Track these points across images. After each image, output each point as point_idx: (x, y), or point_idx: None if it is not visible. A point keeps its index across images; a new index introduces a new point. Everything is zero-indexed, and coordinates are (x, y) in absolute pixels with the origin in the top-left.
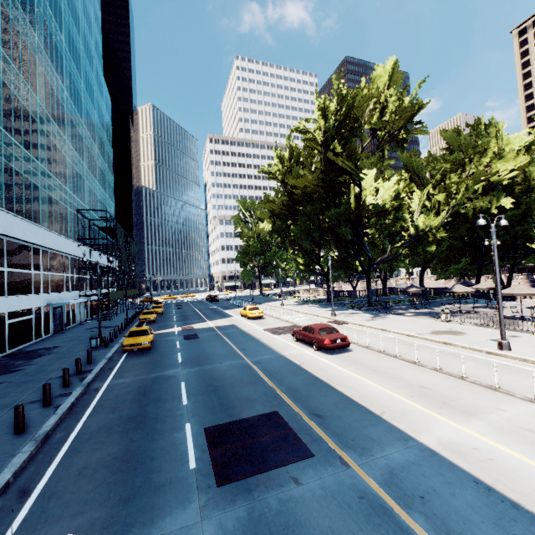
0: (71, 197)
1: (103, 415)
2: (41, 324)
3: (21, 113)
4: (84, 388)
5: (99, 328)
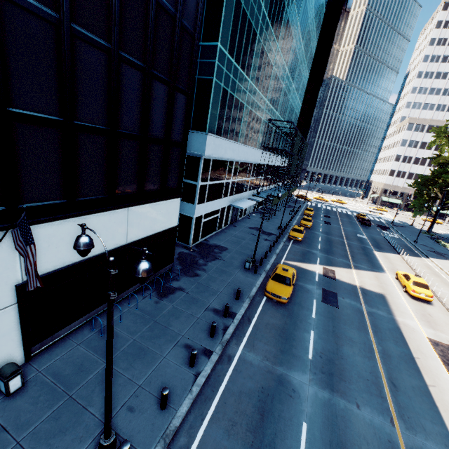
0: (267, 107)
1: (220, 430)
2: (223, 219)
3: (245, 29)
4: (221, 351)
5: (255, 251)
